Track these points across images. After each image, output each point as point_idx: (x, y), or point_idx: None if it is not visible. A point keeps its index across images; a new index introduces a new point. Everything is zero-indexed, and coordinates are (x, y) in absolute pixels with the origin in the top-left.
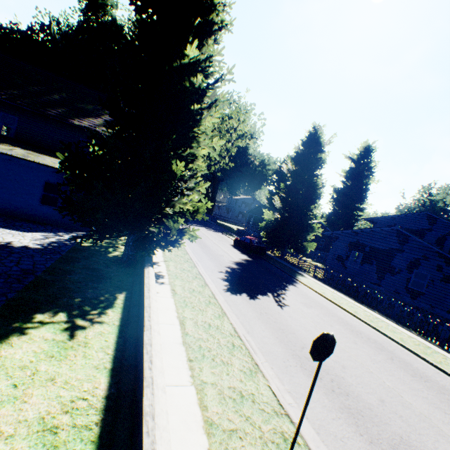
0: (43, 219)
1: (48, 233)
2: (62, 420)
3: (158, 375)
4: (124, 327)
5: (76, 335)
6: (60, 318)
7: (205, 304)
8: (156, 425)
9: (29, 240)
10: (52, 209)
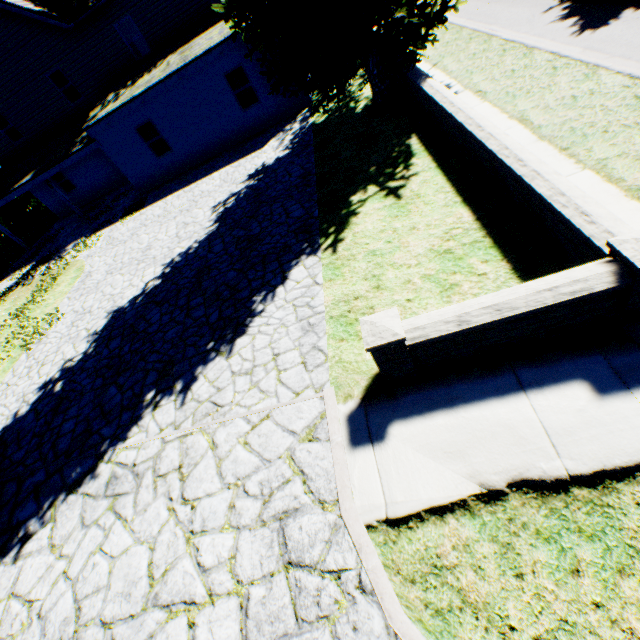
0: (259, 127)
1: (277, 136)
2: (449, 246)
3: (540, 167)
4: (443, 166)
5: (401, 195)
6: (372, 191)
7: (547, 77)
8: (570, 198)
9: (272, 153)
10: (257, 108)
